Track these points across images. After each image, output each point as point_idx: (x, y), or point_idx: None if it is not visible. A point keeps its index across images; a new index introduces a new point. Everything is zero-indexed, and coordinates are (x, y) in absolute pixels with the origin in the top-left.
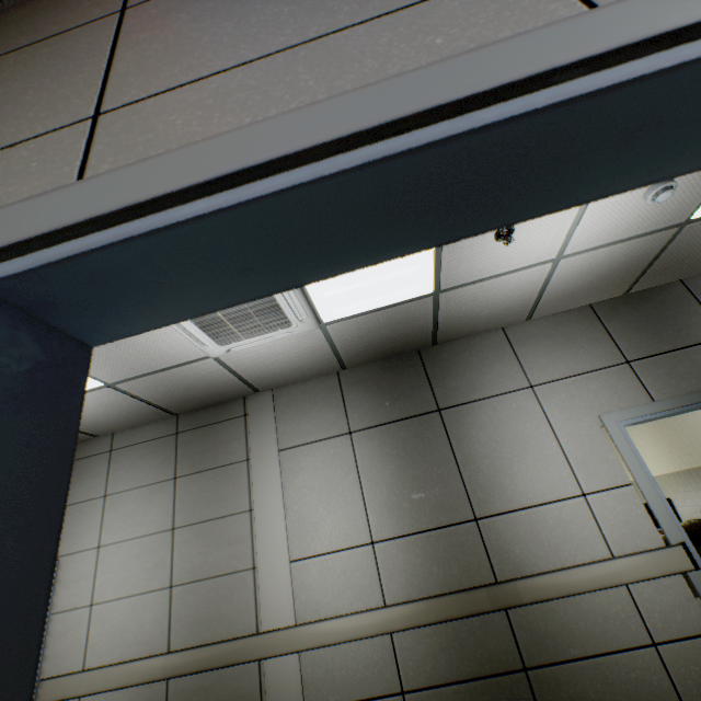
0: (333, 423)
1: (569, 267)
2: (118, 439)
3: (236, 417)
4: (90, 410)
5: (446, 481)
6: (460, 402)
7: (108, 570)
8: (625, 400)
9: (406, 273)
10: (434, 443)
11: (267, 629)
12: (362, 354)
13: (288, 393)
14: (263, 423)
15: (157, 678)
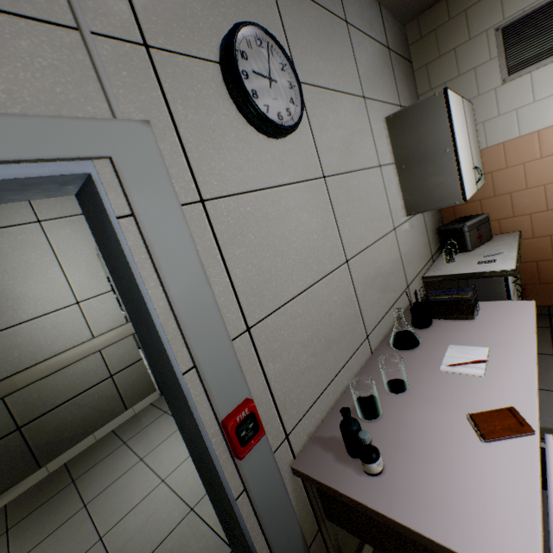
0: None
1: None
2: None
3: None
4: None
5: None
6: None
7: None
8: None
9: None
10: None
11: None
12: None
13: None
14: None
15: None
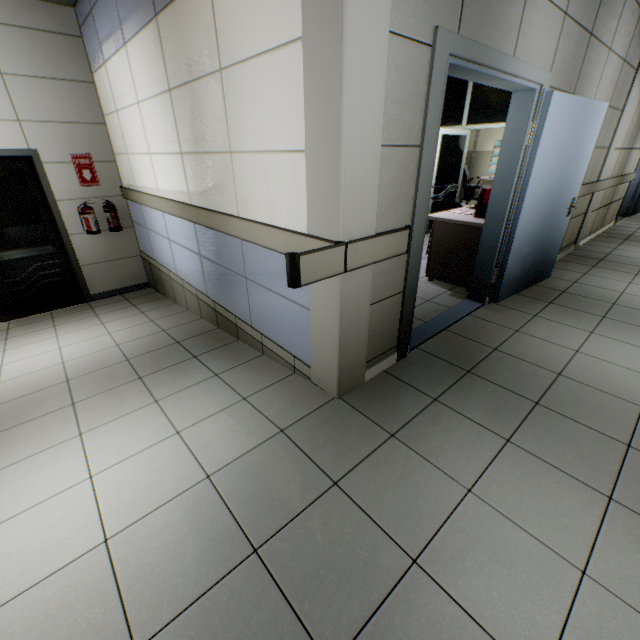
0: None
1: None
2: None
3: None
4: None
5: (637, 128)
6: None
7: None
8: None
9: None
10: None
11: (599, 180)
12: None
13: None
14: None
15: (580, 196)
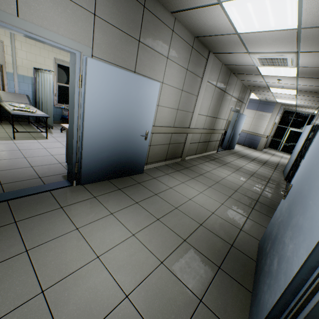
0: (215, 81)
1: (261, 83)
2: (176, 26)
3: (205, 58)
4: (212, 22)
5: (218, 109)
6: (227, 92)
7: (164, 95)
8: (234, 106)
9: (273, 74)
10: (221, 99)
11: (190, 127)
12: (234, 67)
13: (215, 61)
14: (209, 68)
15: (172, 133)
